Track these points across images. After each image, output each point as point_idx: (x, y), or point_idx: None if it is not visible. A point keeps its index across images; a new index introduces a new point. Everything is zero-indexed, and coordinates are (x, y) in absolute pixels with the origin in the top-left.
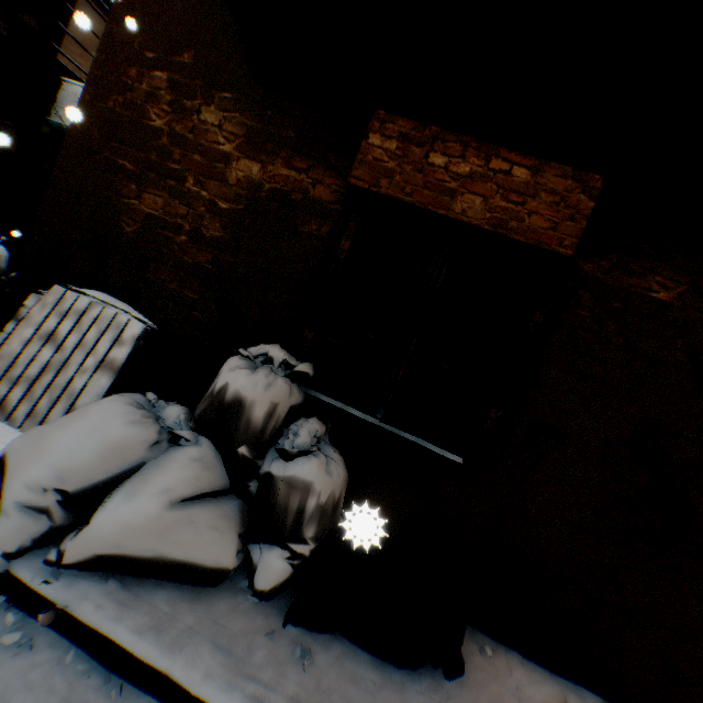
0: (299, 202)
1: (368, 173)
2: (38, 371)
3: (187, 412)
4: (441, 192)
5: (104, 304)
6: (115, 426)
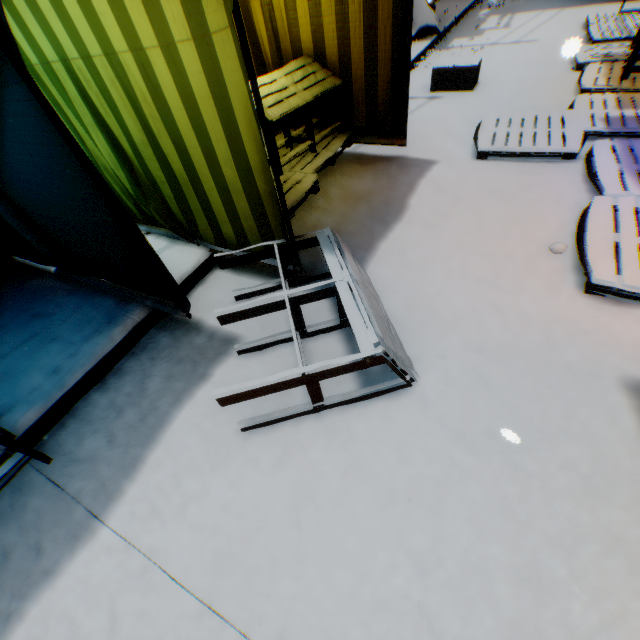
0: None
1: None
2: None
3: None
4: None
5: None
6: None
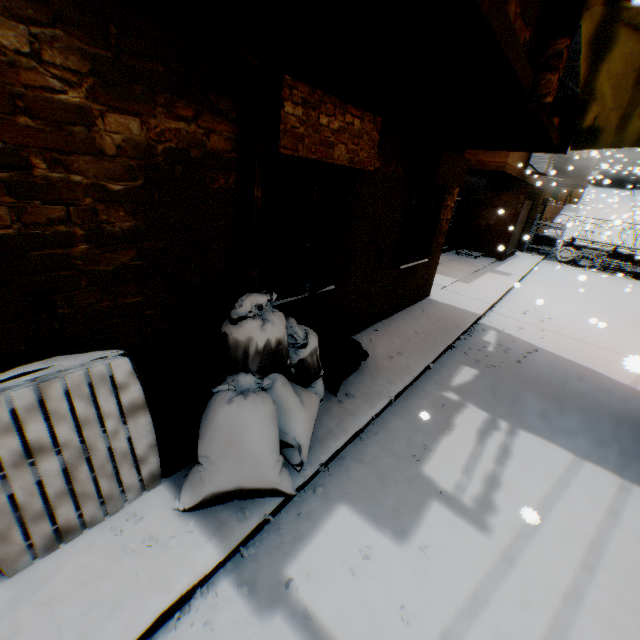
0: (201, 159)
1: (290, 141)
2: (63, 482)
3: (251, 374)
4: (328, 147)
5: (54, 377)
6: (264, 411)
